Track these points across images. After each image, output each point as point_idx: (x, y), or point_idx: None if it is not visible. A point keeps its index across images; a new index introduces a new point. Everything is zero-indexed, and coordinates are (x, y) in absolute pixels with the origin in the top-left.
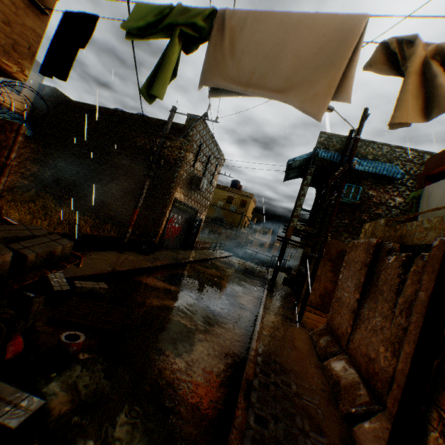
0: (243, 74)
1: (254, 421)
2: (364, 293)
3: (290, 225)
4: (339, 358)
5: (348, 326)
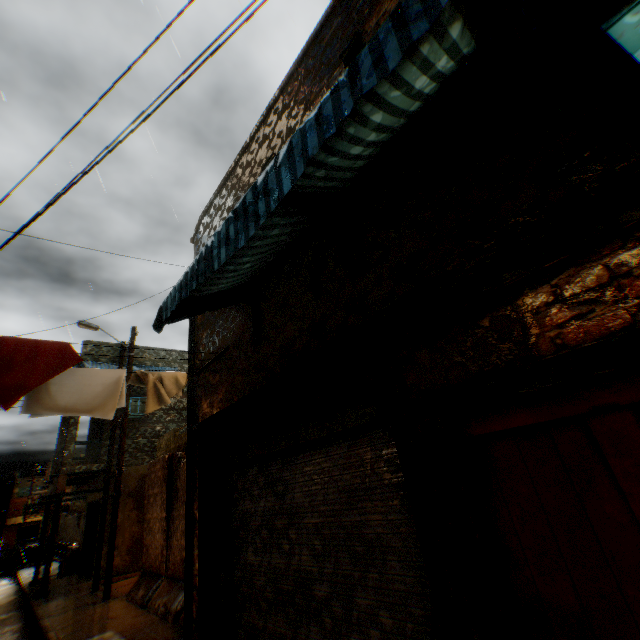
0: (61, 404)
1: None
2: (170, 507)
3: (62, 472)
4: (163, 585)
5: (164, 548)
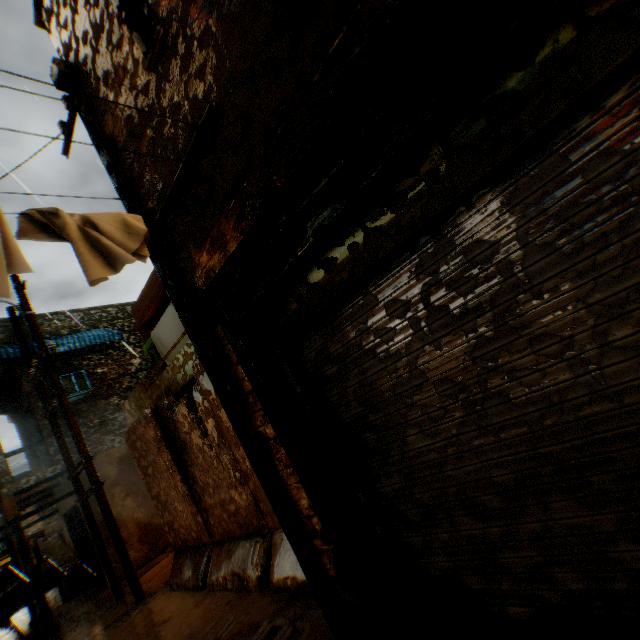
0: None
1: None
2: (183, 467)
3: (4, 496)
4: (216, 555)
5: (197, 515)
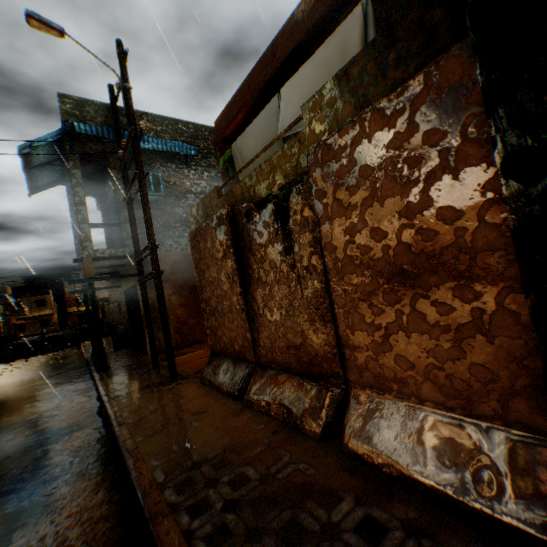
0: None
1: None
2: (244, 281)
3: (84, 256)
4: (258, 377)
5: (247, 332)
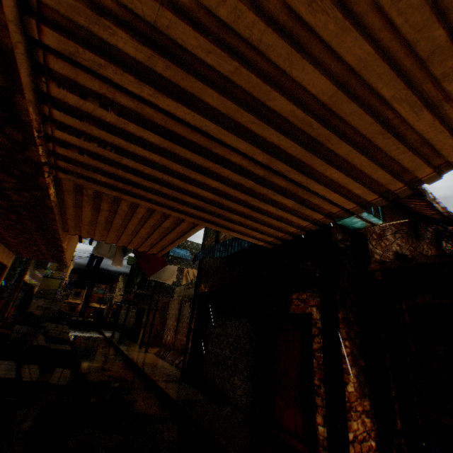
0: (157, 276)
1: (151, 371)
2: (178, 322)
3: (132, 291)
4: (171, 353)
5: (173, 338)
